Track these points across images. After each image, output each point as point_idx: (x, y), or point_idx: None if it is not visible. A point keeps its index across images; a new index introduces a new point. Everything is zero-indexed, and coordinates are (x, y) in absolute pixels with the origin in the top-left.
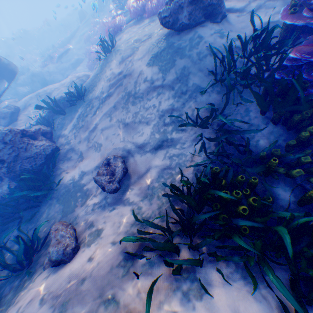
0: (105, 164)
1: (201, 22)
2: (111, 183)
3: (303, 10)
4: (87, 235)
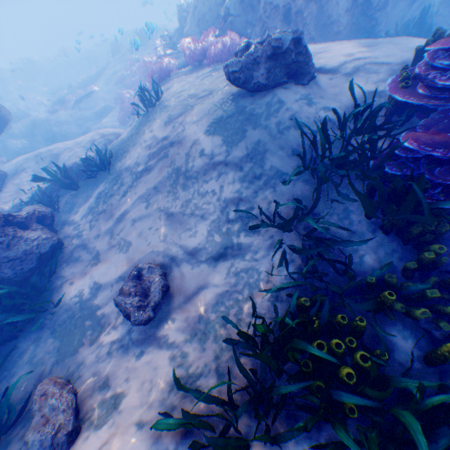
0: (134, 276)
1: (282, 83)
2: (142, 310)
3: (417, 84)
4: (96, 405)
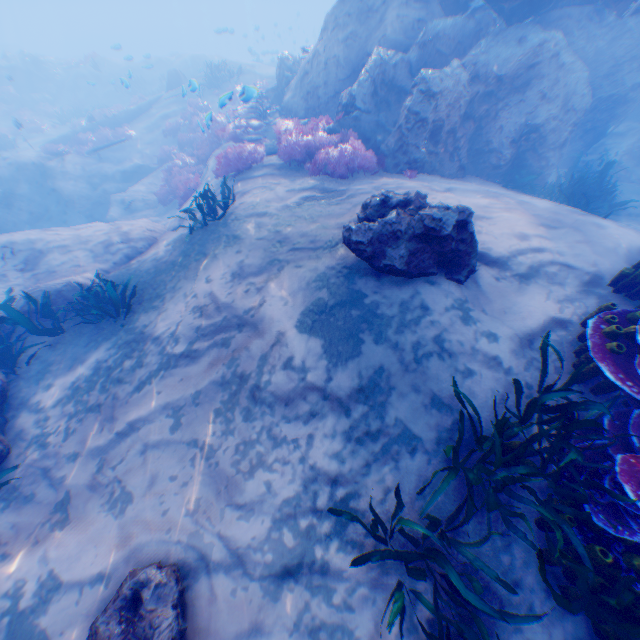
0: (126, 601)
1: (428, 272)
2: None
3: (633, 350)
4: None
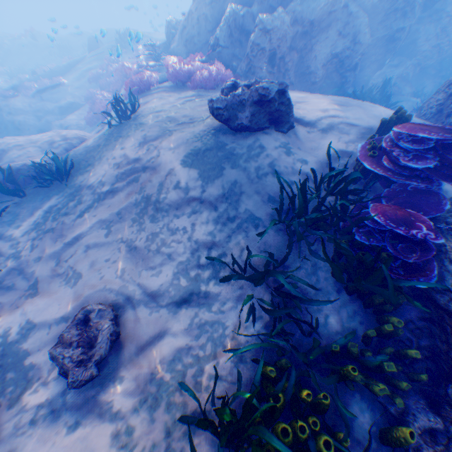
0: (80, 321)
1: (264, 128)
2: (84, 368)
3: (383, 155)
4: None
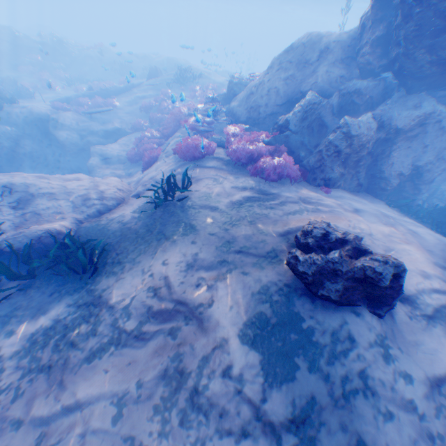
0: None
1: (356, 304)
2: None
3: None
4: None
